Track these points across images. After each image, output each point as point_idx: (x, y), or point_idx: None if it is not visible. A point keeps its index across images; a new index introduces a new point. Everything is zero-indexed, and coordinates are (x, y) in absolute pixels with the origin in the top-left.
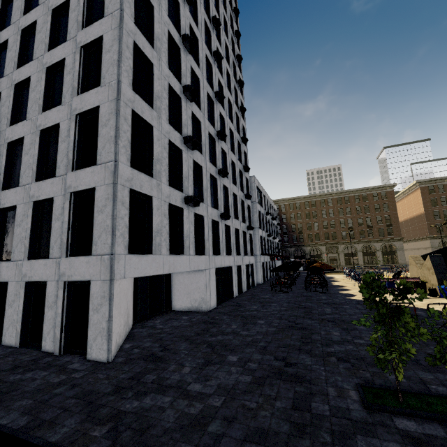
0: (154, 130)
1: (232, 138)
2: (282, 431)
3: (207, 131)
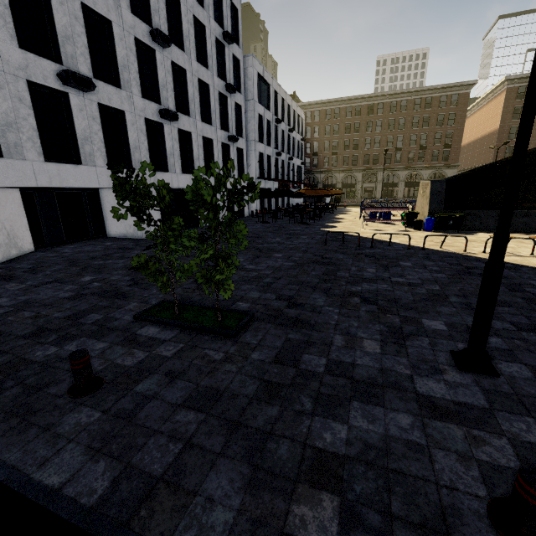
0: None
1: None
2: (17, 334)
3: None
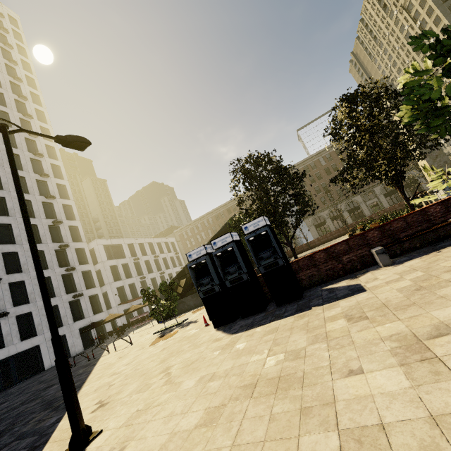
0: None
1: (38, 229)
2: None
3: None
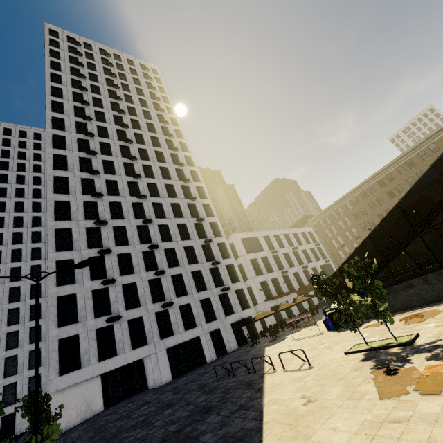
0: (77, 294)
1: (186, 227)
2: None
3: (141, 252)
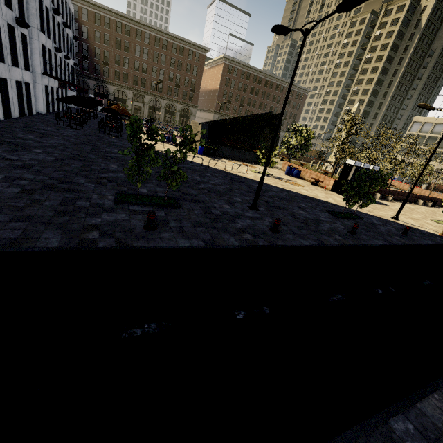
0: None
1: None
2: (47, 215)
3: None
